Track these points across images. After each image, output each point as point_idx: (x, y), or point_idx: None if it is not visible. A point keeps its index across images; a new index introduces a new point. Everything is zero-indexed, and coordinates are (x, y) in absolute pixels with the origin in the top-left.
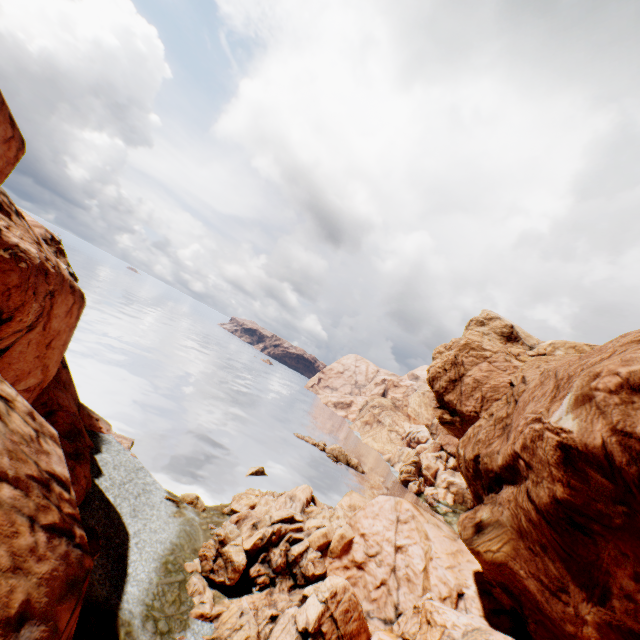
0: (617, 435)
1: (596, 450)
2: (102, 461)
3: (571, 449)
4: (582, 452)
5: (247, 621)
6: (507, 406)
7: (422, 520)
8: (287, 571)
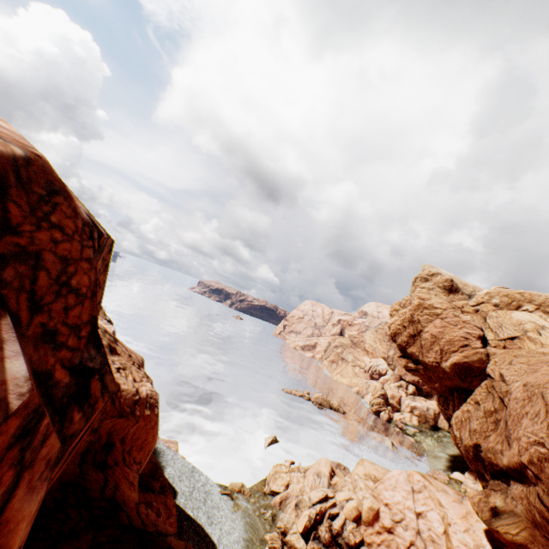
0: None
1: None
2: (170, 477)
3: None
4: None
5: None
6: (492, 399)
7: (433, 489)
8: (333, 542)
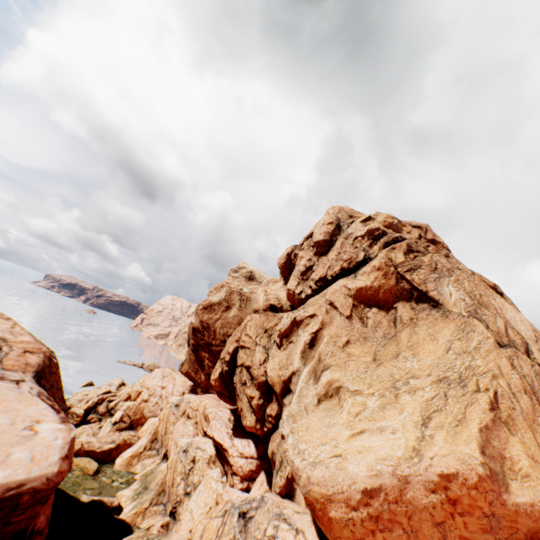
0: (200, 322)
1: (198, 327)
2: None
3: (194, 328)
4: (196, 328)
5: (87, 429)
6: None
7: (174, 373)
8: (109, 414)
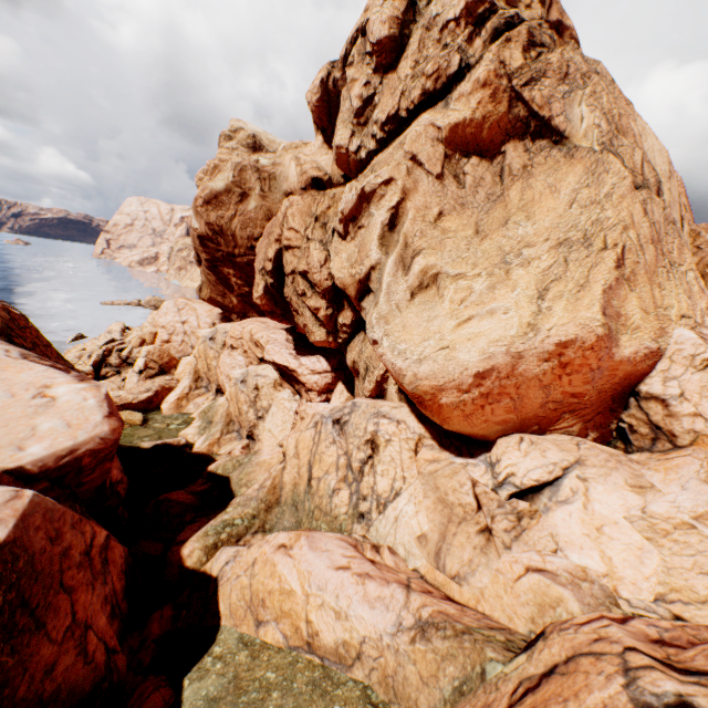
0: (207, 225)
1: (206, 234)
2: None
3: (201, 237)
4: (203, 237)
5: (109, 385)
6: None
7: (192, 304)
8: (126, 365)
